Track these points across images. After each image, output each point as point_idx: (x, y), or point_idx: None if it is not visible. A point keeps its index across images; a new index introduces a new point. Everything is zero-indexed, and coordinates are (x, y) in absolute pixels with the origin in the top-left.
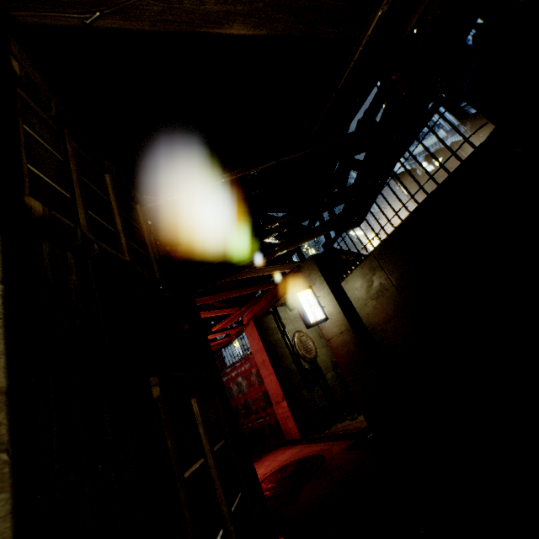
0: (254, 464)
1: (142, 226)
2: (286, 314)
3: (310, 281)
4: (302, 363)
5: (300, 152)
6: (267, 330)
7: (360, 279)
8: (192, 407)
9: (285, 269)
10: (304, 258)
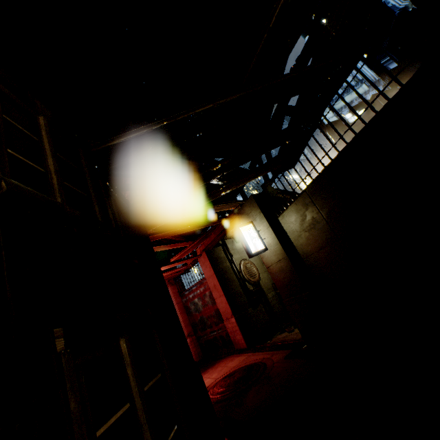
0: (209, 369)
1: (84, 169)
2: (233, 245)
3: (251, 217)
4: (248, 286)
5: (235, 94)
6: (217, 259)
7: (295, 214)
8: (120, 348)
9: (230, 208)
10: (246, 198)
